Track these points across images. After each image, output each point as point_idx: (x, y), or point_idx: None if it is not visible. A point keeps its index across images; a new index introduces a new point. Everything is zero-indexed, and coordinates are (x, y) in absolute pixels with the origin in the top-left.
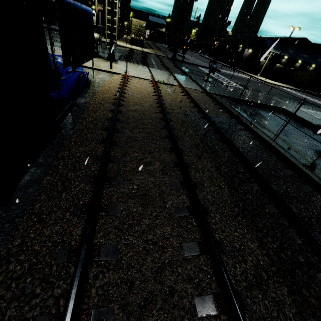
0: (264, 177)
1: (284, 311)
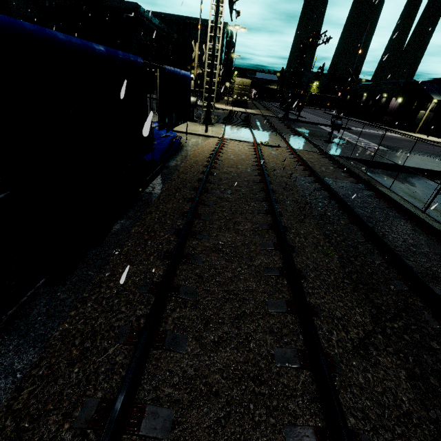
0: (392, 248)
1: (395, 392)
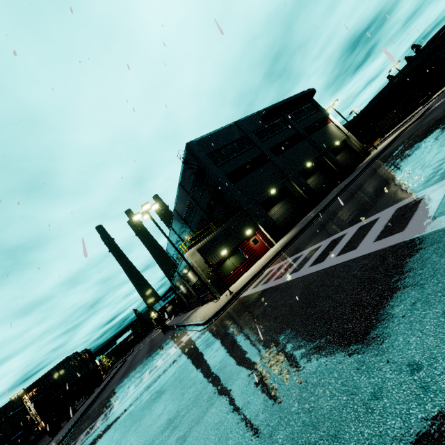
0: None
1: None
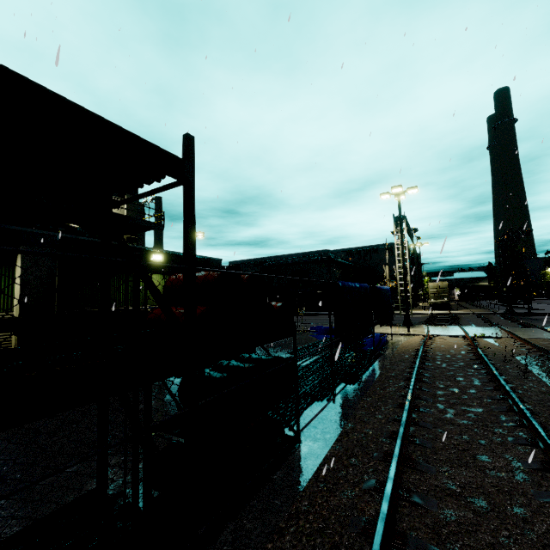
0: None
1: None
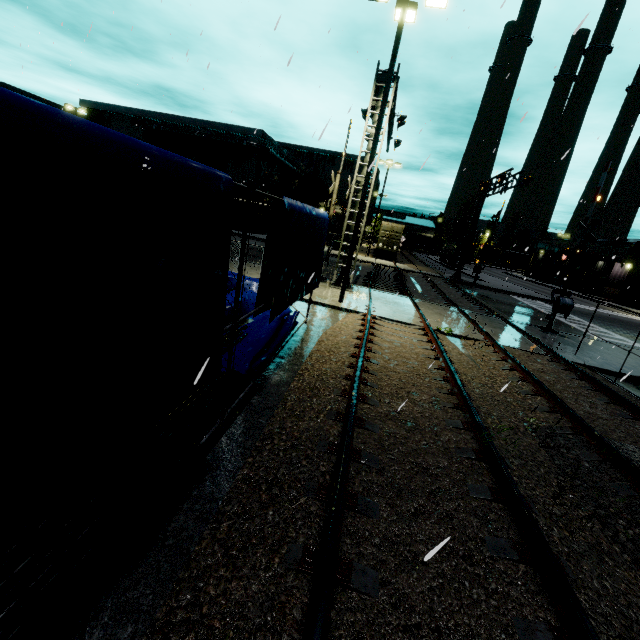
0: None
1: None
